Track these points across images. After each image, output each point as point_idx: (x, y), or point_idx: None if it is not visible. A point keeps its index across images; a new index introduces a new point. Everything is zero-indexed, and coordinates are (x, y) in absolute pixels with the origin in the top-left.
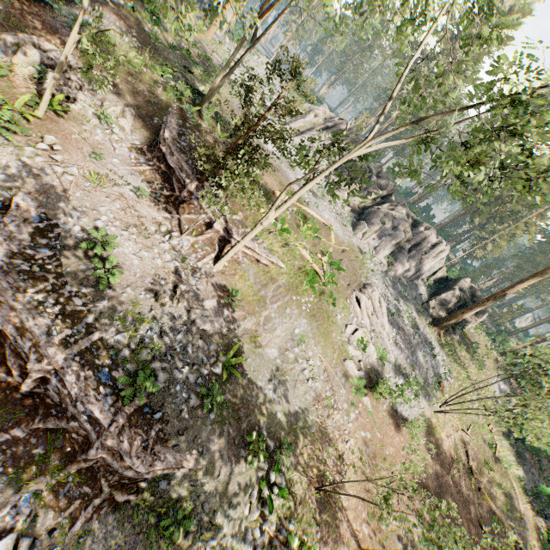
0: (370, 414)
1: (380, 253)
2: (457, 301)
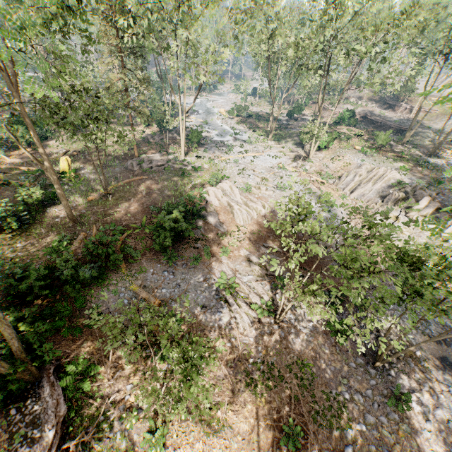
0: None
1: None
2: None
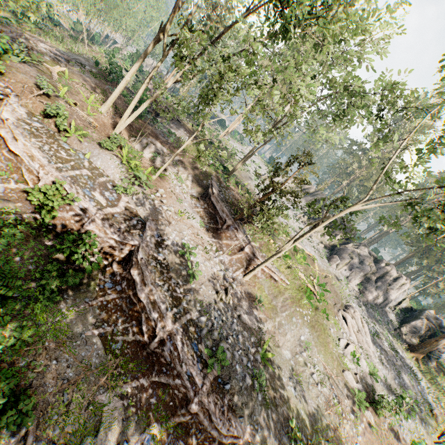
0: (375, 430)
1: (352, 281)
2: (426, 330)
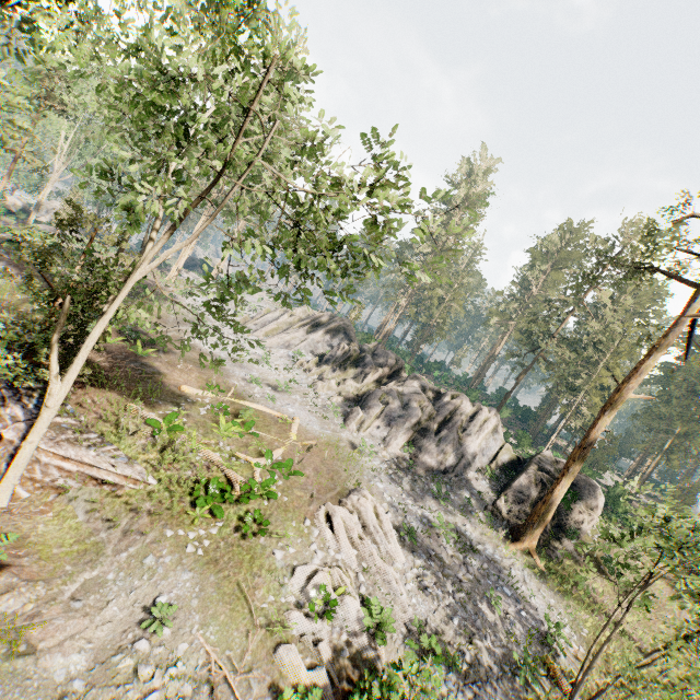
0: None
1: (391, 443)
2: (541, 488)
